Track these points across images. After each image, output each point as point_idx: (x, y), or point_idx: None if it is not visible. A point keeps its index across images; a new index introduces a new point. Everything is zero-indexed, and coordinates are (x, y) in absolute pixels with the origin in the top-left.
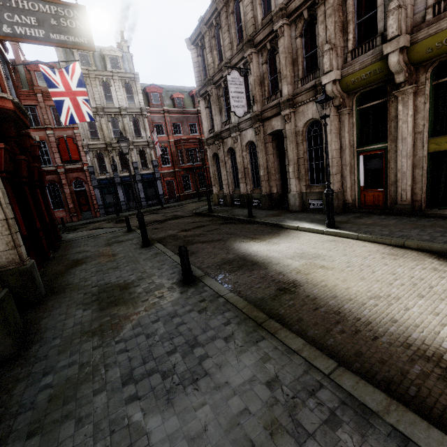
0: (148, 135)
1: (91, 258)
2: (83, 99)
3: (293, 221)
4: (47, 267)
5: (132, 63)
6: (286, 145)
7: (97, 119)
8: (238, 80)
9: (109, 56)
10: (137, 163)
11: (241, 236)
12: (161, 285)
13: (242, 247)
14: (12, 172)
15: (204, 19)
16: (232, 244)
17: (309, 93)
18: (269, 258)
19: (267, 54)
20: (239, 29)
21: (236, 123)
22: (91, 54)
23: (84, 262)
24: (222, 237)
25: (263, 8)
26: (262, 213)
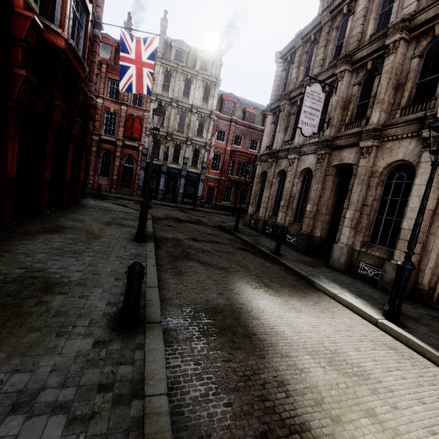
0: (208, 137)
1: (75, 230)
2: (149, 72)
3: (331, 283)
4: (27, 221)
5: (219, 71)
6: (352, 184)
7: (168, 109)
8: (318, 95)
9: (201, 58)
10: (188, 159)
11: (252, 275)
12: (89, 309)
13: (245, 293)
14: (39, 112)
15: (303, 33)
16: (235, 281)
17: (410, 126)
18: (276, 334)
19: (363, 75)
20: (339, 46)
21: (298, 145)
22: (187, 52)
23: (61, 232)
24: (228, 266)
25: (377, 24)
26: (293, 254)
